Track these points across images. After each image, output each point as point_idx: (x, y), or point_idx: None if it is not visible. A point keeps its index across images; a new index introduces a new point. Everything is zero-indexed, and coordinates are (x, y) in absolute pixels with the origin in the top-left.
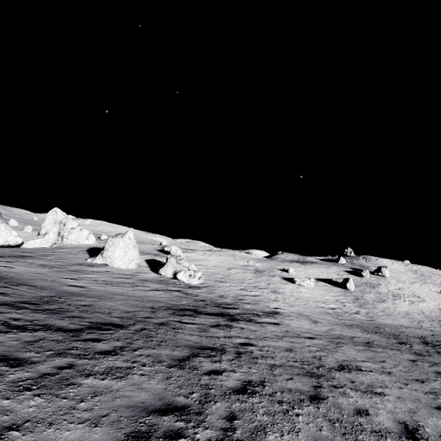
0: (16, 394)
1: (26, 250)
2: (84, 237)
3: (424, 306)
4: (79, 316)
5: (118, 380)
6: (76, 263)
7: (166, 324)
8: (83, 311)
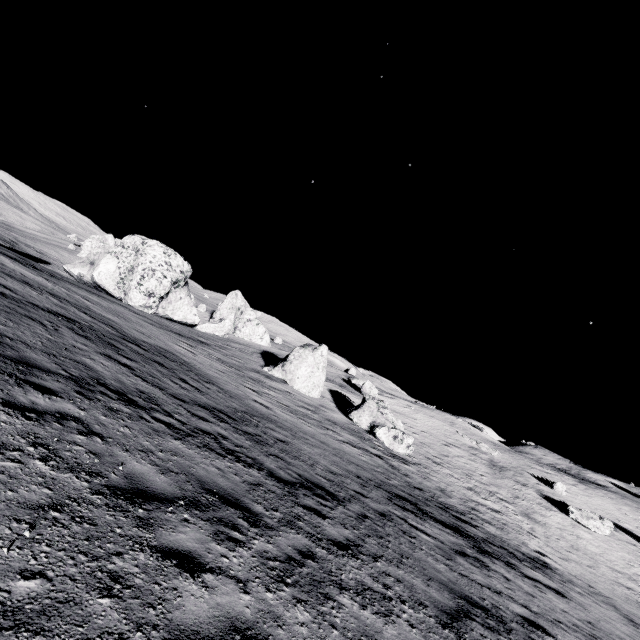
0: (275, 585)
1: (201, 334)
2: (258, 334)
3: None
4: (282, 458)
5: (383, 618)
6: (253, 368)
7: (390, 519)
8: (283, 450)
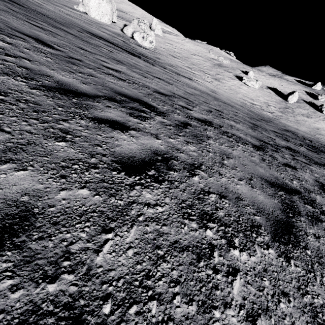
0: None
1: None
2: None
3: None
4: None
5: None
6: (62, 4)
7: (63, 25)
8: None
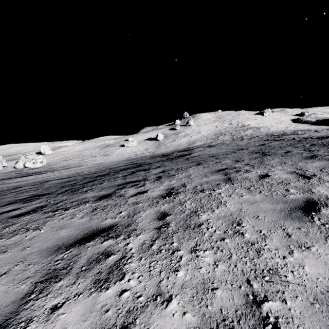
0: None
1: None
2: None
3: (195, 137)
4: None
5: None
6: None
7: None
8: None
